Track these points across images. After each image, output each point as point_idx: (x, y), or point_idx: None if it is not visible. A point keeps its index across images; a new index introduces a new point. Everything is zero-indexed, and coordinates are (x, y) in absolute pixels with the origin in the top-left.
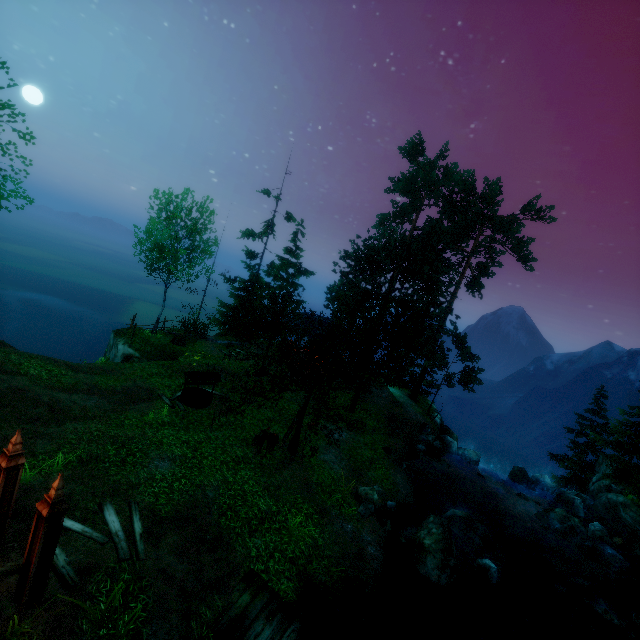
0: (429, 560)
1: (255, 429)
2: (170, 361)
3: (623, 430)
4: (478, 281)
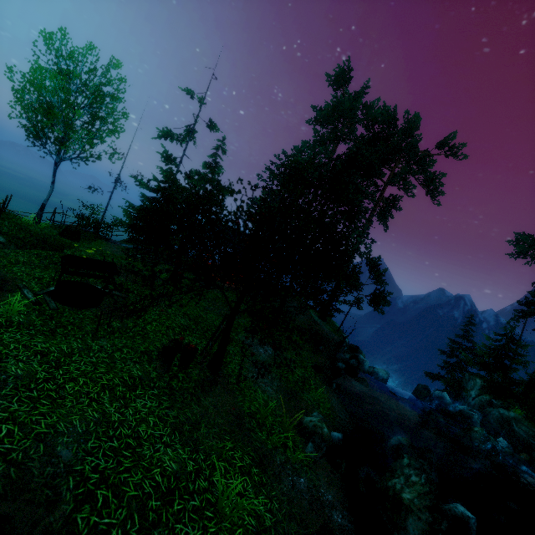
0: (411, 523)
1: (162, 338)
2: (50, 252)
3: (489, 352)
4: (389, 211)
